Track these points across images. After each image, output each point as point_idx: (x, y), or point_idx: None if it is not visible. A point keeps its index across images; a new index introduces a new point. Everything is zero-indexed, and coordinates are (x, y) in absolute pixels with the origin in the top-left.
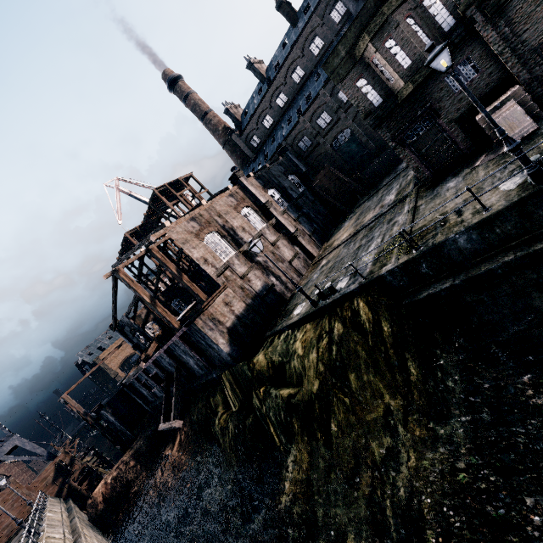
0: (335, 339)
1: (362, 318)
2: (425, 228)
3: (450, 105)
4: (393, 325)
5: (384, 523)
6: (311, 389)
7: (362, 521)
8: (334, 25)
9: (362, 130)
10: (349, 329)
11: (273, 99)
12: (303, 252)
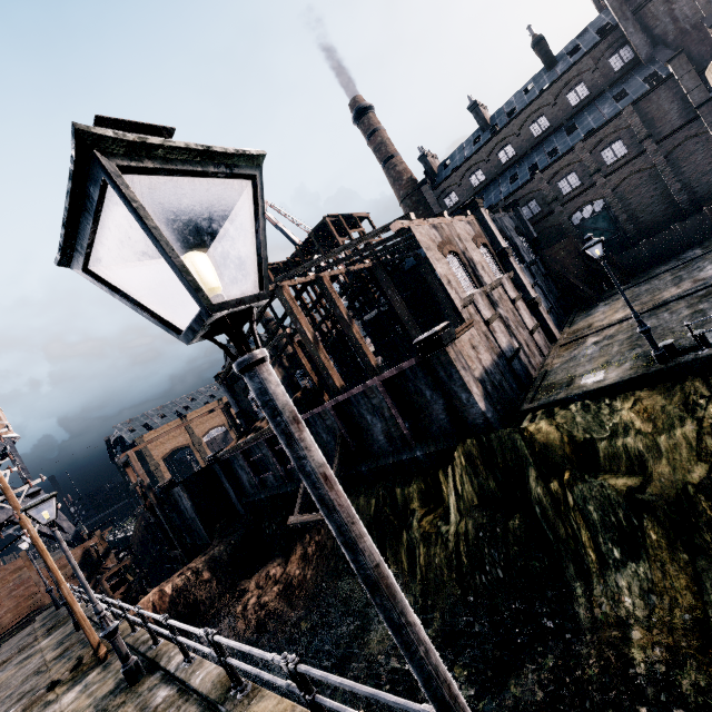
0: None
1: None
2: None
3: None
4: None
5: None
6: (684, 477)
7: None
8: (611, 72)
9: (623, 205)
10: None
11: (495, 151)
12: (541, 328)
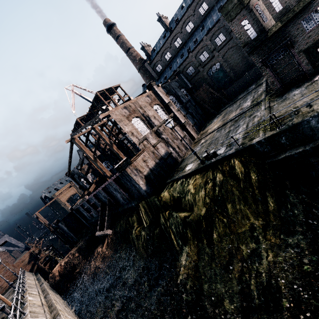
0: (217, 183)
1: (237, 171)
2: (288, 113)
3: (301, 40)
4: (259, 175)
5: (250, 293)
6: (200, 213)
7: (235, 292)
8: None
9: (227, 64)
10: (227, 177)
11: (172, 42)
12: (188, 135)
